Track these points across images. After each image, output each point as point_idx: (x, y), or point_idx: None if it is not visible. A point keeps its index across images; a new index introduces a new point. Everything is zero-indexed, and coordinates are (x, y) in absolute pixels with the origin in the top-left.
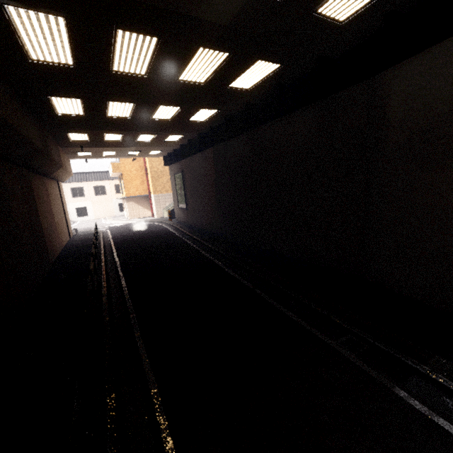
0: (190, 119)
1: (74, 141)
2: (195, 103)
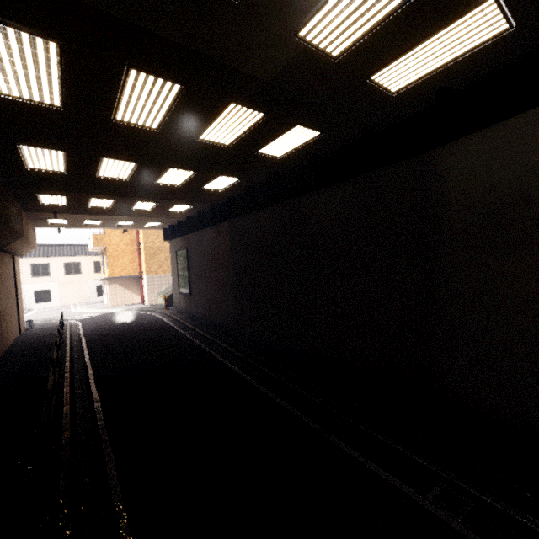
0: (204, 187)
1: (46, 205)
2: (213, 169)
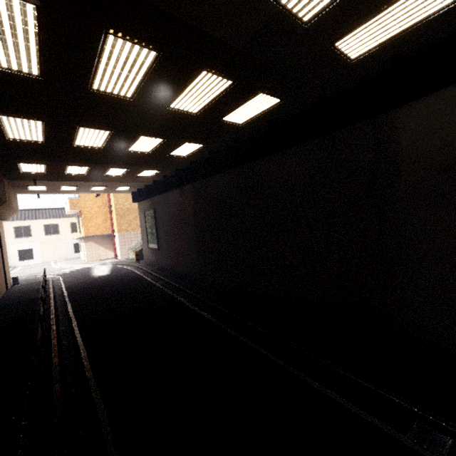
0: (170, 154)
1: (26, 173)
2: (180, 136)
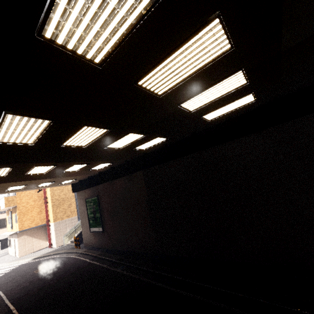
0: (136, 148)
1: None
2: (158, 132)
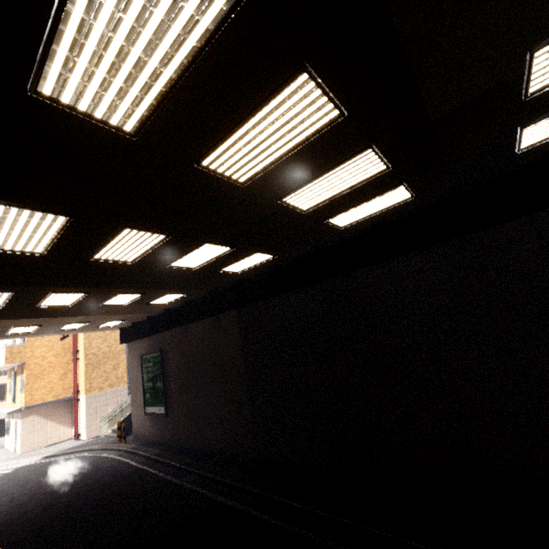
0: (222, 269)
1: None
2: (255, 243)
